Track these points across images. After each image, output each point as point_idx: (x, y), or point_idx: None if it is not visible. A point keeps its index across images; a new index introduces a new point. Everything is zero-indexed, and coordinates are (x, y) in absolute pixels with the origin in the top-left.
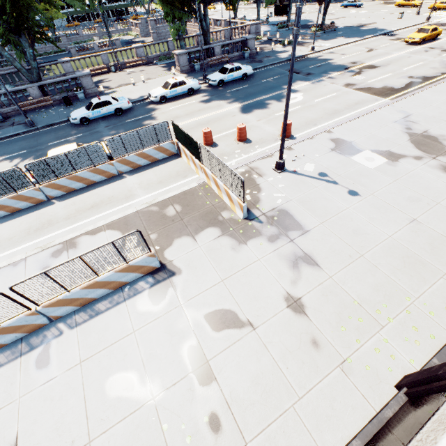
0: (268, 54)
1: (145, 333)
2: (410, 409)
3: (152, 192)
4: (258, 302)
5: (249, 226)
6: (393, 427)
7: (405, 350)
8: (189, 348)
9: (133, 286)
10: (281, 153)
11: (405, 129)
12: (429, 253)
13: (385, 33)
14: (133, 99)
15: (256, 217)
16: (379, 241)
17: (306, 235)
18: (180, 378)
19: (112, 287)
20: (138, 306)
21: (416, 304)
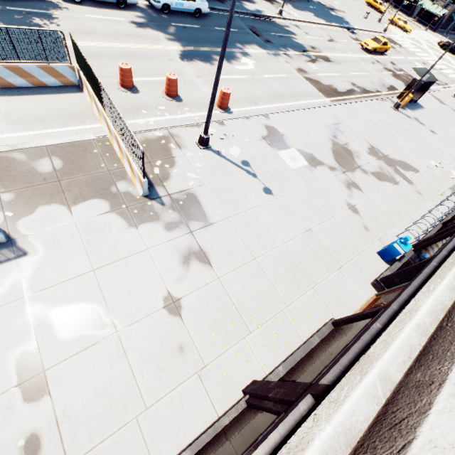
0: None
1: None
2: (241, 422)
3: (23, 131)
4: (132, 300)
5: (148, 206)
6: (220, 442)
7: (262, 355)
8: (21, 354)
9: None
10: (207, 127)
11: (332, 137)
12: (311, 264)
13: (349, 27)
14: None
15: (160, 196)
16: (274, 246)
17: (208, 228)
18: None
19: None
20: None
21: (285, 311)
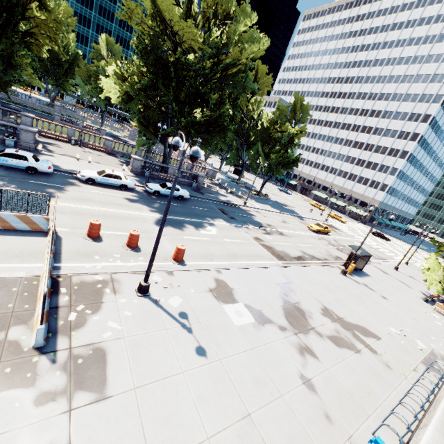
0: (212, 191)
1: None
2: None
3: None
4: None
5: (31, 363)
6: None
7: None
8: None
9: None
10: (147, 275)
11: (283, 294)
12: None
13: (298, 216)
14: (63, 168)
15: (56, 350)
16: None
17: (99, 404)
18: None
19: None
20: None
21: None
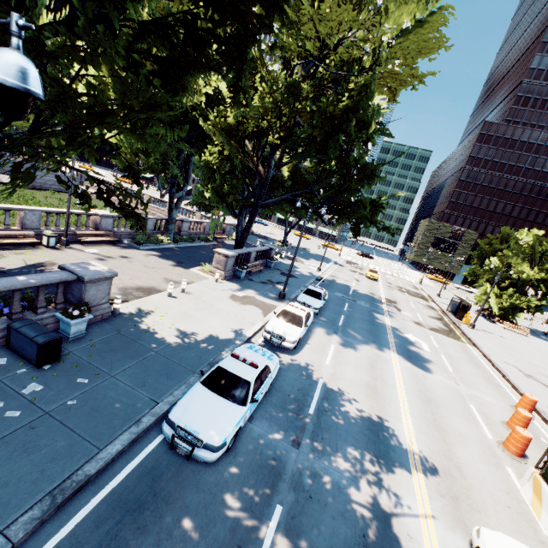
0: (283, 265)
1: None
2: None
3: None
4: None
5: None
6: None
7: None
8: None
9: None
10: None
11: (547, 387)
12: None
13: (335, 262)
14: (228, 338)
15: None
16: None
17: None
18: None
19: None
20: None
21: None
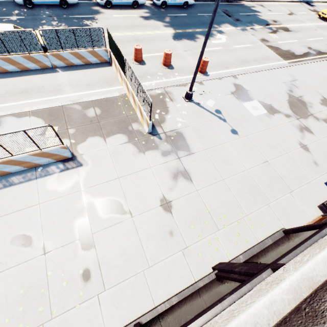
0: None
1: (48, 206)
2: (213, 285)
3: (79, 92)
4: (141, 199)
5: (151, 139)
6: (198, 295)
7: (227, 246)
8: (80, 222)
9: (45, 168)
10: (192, 86)
11: (288, 91)
12: (267, 186)
13: (308, 1)
14: None
15: (158, 133)
16: (238, 171)
17: (190, 156)
18: (68, 243)
19: (27, 166)
20: (46, 185)
21: (245, 219)
